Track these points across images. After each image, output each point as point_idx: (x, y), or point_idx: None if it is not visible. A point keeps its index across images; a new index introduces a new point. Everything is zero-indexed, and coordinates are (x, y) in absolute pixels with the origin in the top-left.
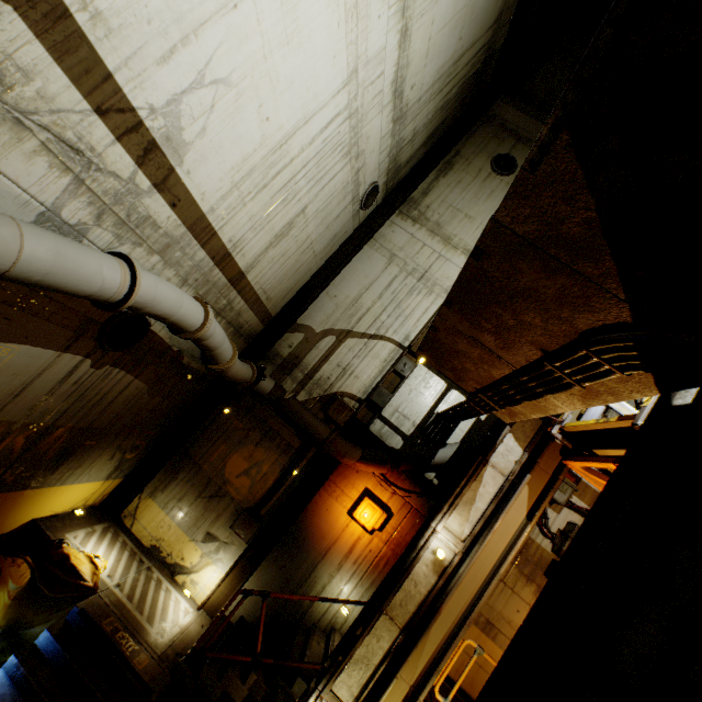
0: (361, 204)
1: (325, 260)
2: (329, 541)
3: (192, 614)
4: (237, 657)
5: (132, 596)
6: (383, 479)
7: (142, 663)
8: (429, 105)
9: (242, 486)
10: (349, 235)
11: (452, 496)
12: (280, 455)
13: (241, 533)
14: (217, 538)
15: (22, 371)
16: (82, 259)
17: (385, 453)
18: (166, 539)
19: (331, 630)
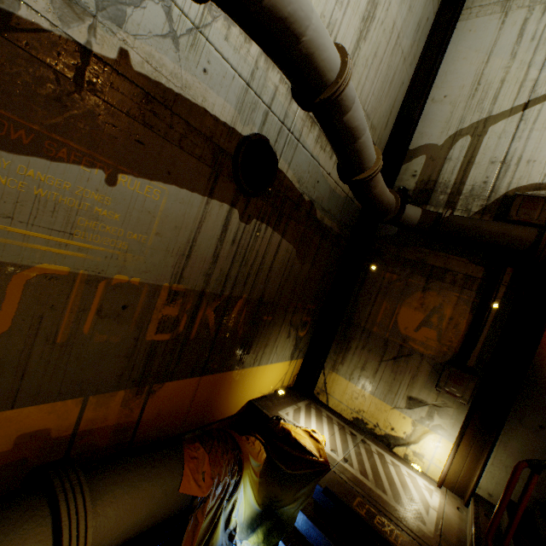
0: None
1: (413, 68)
2: None
3: (436, 493)
4: None
5: (363, 471)
6: None
7: None
8: None
9: (427, 339)
10: (430, 25)
11: None
12: (460, 292)
13: (454, 391)
14: (422, 401)
15: (181, 223)
16: None
17: None
18: (365, 410)
19: None
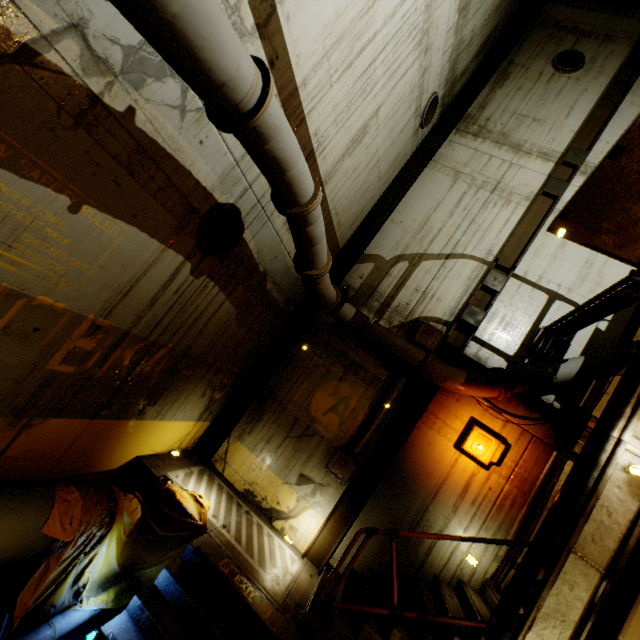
0: (421, 119)
1: (386, 187)
2: (437, 479)
3: (298, 562)
4: (370, 609)
5: (239, 538)
6: (490, 407)
7: (265, 612)
8: (487, 0)
9: (331, 423)
10: (407, 159)
11: (632, 397)
12: (366, 389)
13: (338, 473)
14: (311, 479)
15: (130, 263)
16: (219, 12)
17: (492, 374)
18: (258, 482)
19: (460, 582)
